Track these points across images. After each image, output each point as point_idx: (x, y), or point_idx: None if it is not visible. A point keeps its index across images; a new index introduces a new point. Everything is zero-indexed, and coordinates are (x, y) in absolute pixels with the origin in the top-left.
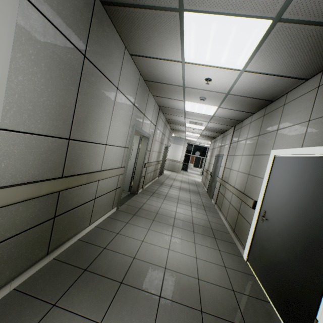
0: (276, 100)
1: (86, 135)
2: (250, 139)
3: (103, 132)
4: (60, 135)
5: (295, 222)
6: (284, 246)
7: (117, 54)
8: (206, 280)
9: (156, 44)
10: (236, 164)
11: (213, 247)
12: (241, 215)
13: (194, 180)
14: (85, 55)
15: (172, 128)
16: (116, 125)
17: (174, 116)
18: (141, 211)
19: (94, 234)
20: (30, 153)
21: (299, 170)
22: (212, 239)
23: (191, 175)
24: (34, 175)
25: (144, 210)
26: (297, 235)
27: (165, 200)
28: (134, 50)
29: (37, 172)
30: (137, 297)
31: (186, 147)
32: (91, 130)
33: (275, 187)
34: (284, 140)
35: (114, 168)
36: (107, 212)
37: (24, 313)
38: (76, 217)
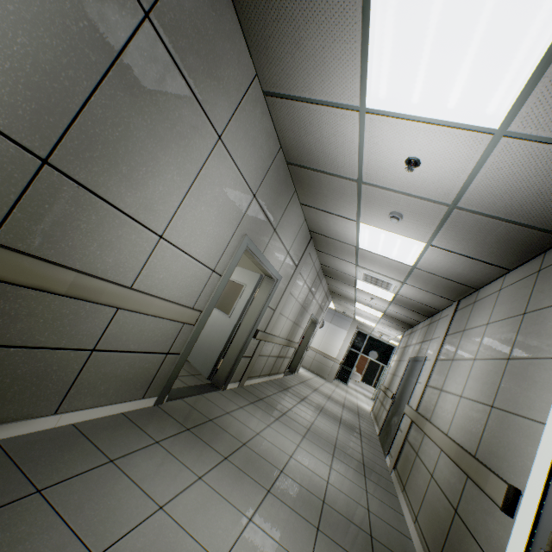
0: None
1: (106, 183)
2: (497, 323)
3: (160, 205)
4: (16, 135)
5: None
6: None
7: (235, 73)
8: None
9: (312, 60)
10: (456, 380)
11: None
12: (465, 524)
13: (355, 404)
14: (149, 15)
15: (331, 290)
16: (201, 211)
17: (336, 259)
18: (209, 426)
19: (48, 442)
20: None
21: None
22: None
23: (352, 393)
24: None
25: (218, 426)
26: None
27: (277, 422)
28: (271, 81)
29: None
30: None
31: (354, 337)
32: (123, 180)
33: None
34: None
35: (171, 300)
36: (124, 401)
37: None
38: (12, 376)
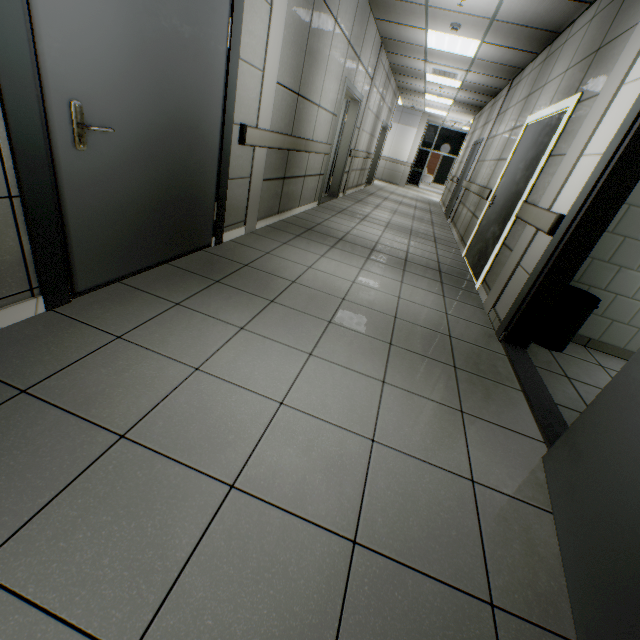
0: (564, 32)
1: (307, 91)
2: (518, 104)
3: (318, 88)
4: (295, 90)
5: (510, 192)
6: (495, 219)
7: None
8: (414, 254)
9: None
10: (492, 151)
11: (430, 245)
12: (475, 216)
13: (427, 199)
14: None
15: (399, 87)
16: (329, 78)
17: (406, 58)
18: (346, 211)
19: (304, 216)
20: (281, 106)
21: (534, 137)
22: (431, 242)
23: (423, 192)
24: (281, 128)
25: (350, 212)
26: (506, 204)
27: (376, 209)
28: None
29: (282, 126)
30: (355, 246)
31: (424, 134)
32: (311, 85)
33: (512, 165)
34: (542, 100)
35: (322, 142)
36: (310, 203)
37: (283, 234)
38: (293, 190)
